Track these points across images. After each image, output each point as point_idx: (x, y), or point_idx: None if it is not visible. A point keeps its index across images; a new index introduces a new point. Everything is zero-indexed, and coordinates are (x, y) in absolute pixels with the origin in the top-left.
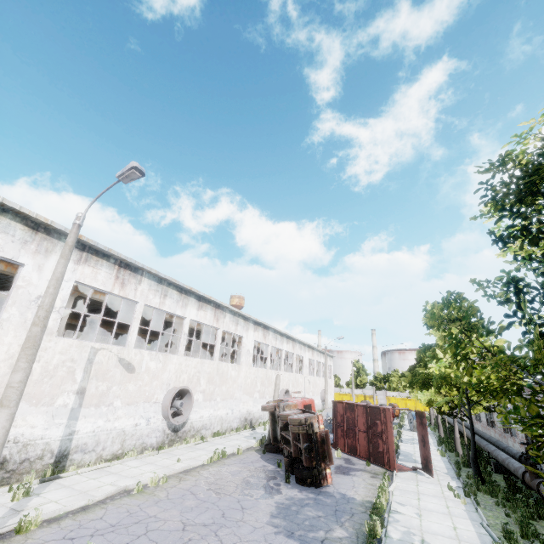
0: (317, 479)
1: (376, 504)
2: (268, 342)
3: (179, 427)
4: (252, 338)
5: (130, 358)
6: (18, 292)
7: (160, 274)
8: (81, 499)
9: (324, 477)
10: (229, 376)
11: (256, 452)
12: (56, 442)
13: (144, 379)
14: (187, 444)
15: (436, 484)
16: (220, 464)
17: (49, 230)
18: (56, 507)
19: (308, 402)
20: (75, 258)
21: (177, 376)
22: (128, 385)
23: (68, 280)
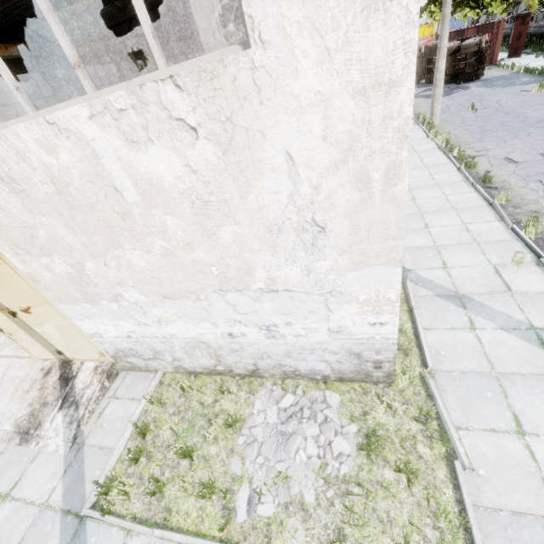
0: (479, 76)
1: (524, 69)
2: None
3: None
4: None
5: None
6: None
7: None
8: None
9: (481, 74)
10: None
11: None
12: None
13: None
14: None
15: (525, 60)
16: None
17: None
18: None
19: (431, 41)
20: None
21: None
22: None
23: None
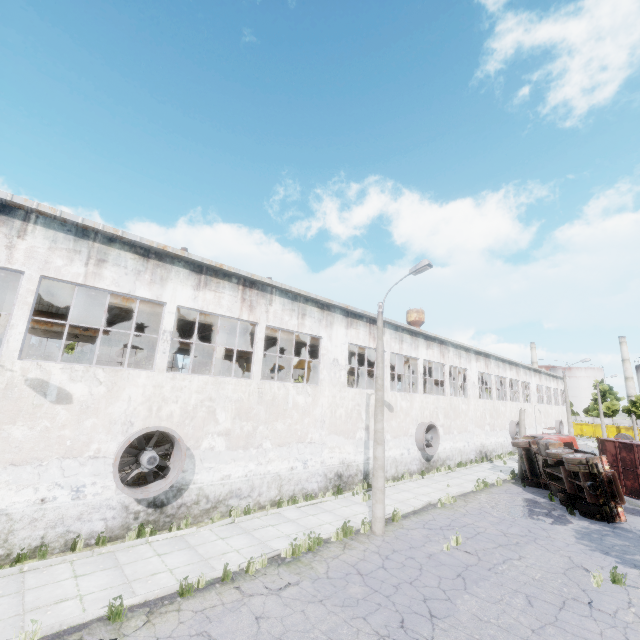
0: (608, 515)
1: None
2: (490, 372)
3: (430, 457)
4: (475, 370)
5: (389, 400)
6: (324, 359)
7: (397, 324)
8: (405, 506)
9: (615, 514)
10: (460, 410)
11: (514, 485)
12: (361, 465)
13: (400, 417)
14: (441, 473)
15: None
16: (488, 492)
17: (329, 307)
18: (395, 509)
19: (567, 440)
20: (345, 325)
21: (421, 412)
22: (392, 422)
23: (345, 343)
